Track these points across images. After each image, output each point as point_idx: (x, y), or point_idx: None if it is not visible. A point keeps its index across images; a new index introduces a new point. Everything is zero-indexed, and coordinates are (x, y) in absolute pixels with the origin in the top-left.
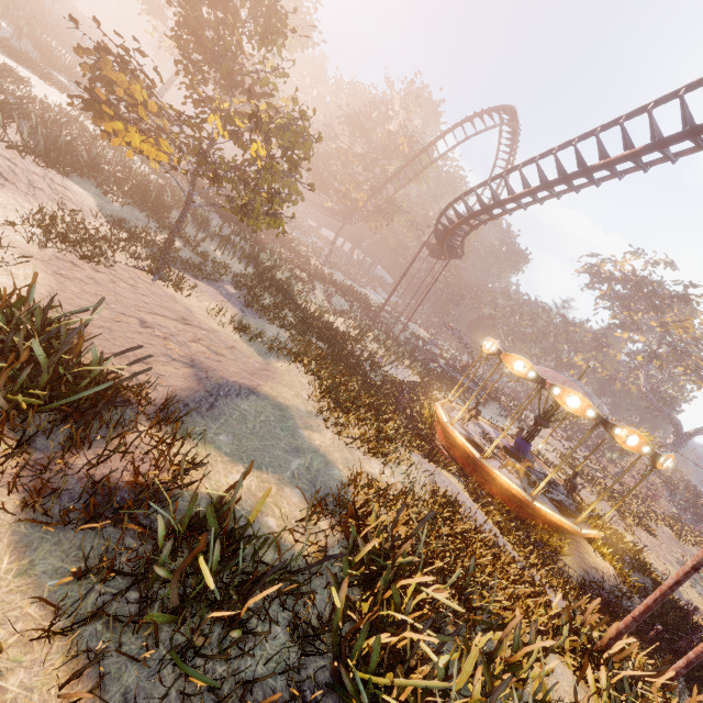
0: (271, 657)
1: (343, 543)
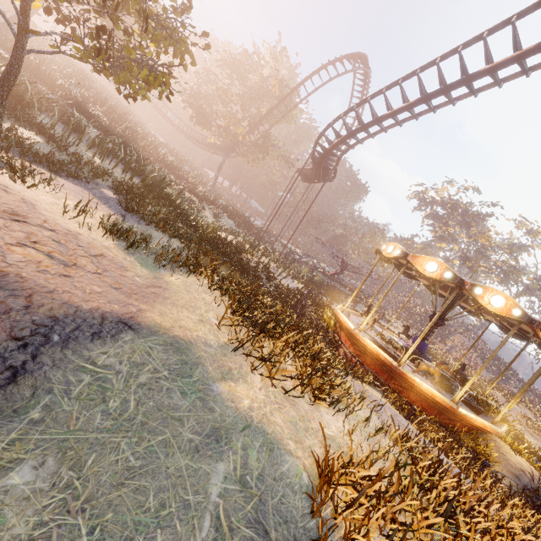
0: None
1: None
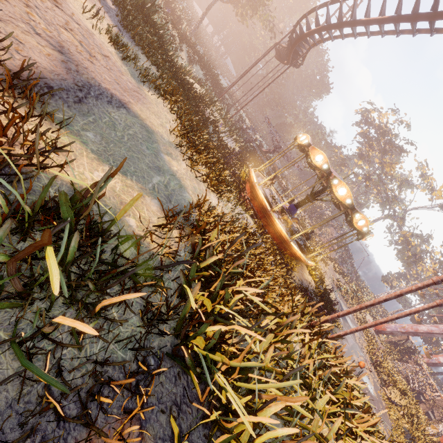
0: (124, 339)
1: (187, 248)
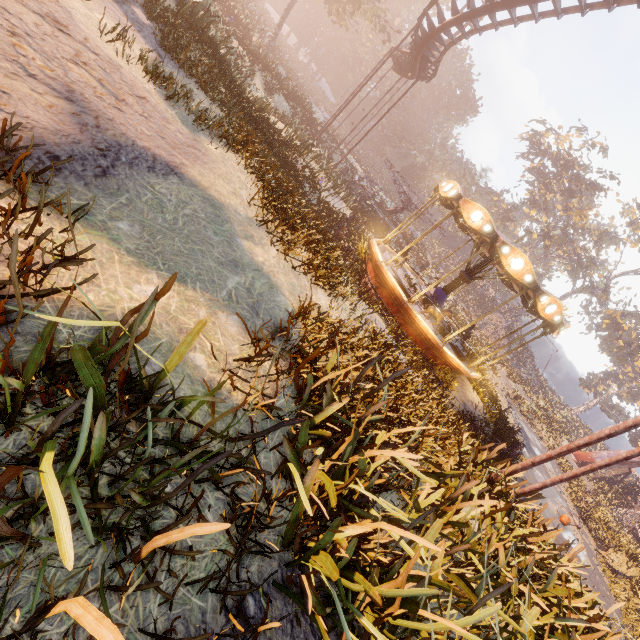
0: (201, 579)
1: (290, 388)
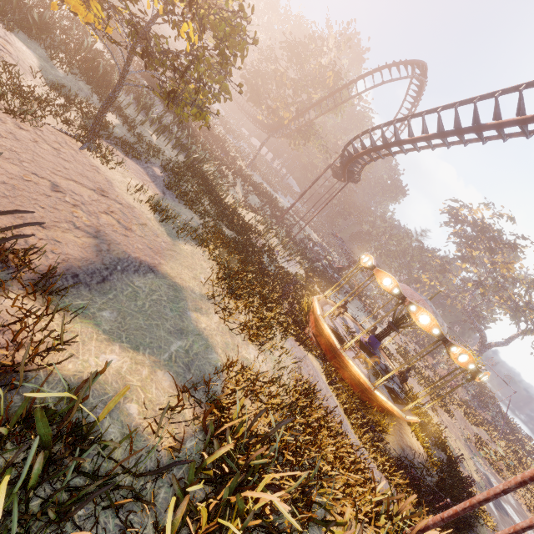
0: None
1: (203, 431)
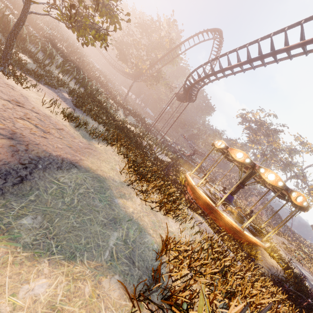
0: None
1: None
